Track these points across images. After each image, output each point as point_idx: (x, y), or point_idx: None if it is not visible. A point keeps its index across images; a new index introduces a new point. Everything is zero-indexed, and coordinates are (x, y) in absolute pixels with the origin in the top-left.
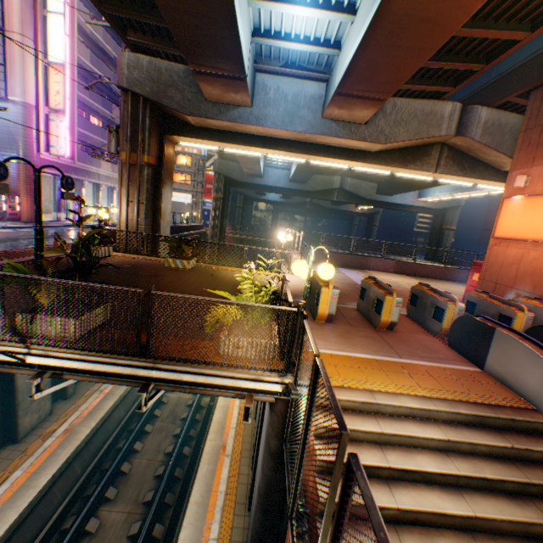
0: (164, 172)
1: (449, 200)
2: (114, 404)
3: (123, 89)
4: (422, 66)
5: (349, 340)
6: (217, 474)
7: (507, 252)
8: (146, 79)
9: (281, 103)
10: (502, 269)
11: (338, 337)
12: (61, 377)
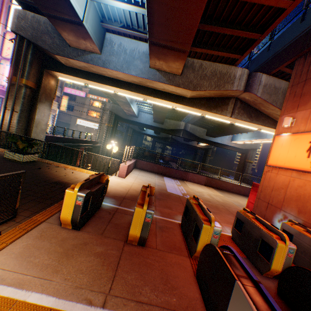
0: (40, 94)
1: (250, 144)
2: None
3: (14, 33)
4: (215, 31)
5: (63, 261)
6: None
7: (277, 178)
8: (29, 27)
9: (122, 54)
10: (273, 191)
11: (55, 253)
12: None
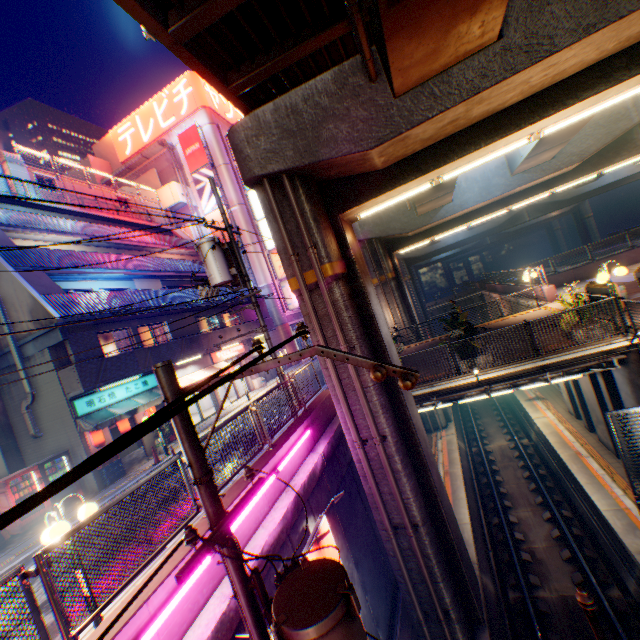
0: (400, 278)
1: None
2: (458, 455)
3: (359, 241)
4: None
5: None
6: (588, 467)
7: None
8: (372, 227)
9: (473, 186)
10: None
11: None
12: (489, 387)
